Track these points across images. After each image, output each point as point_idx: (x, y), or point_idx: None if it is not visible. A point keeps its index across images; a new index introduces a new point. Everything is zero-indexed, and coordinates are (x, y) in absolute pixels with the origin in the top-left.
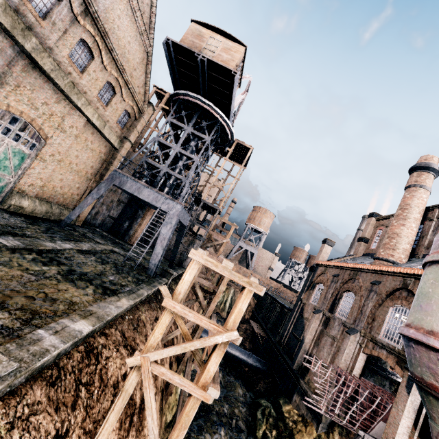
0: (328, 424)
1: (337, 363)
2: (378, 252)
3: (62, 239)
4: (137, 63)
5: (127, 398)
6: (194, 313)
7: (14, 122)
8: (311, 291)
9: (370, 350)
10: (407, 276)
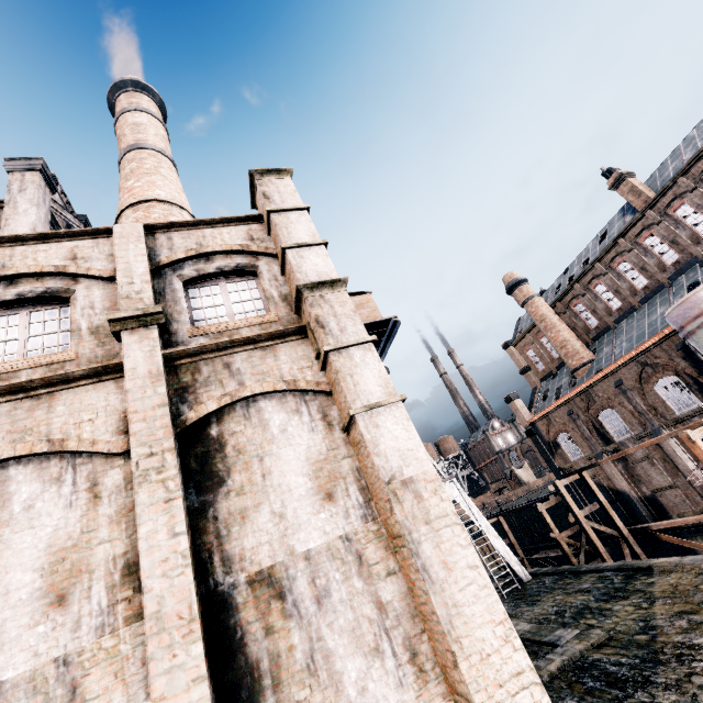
0: None
1: (685, 467)
2: (569, 364)
3: None
4: None
5: None
6: None
7: None
8: (560, 451)
9: None
10: (636, 357)
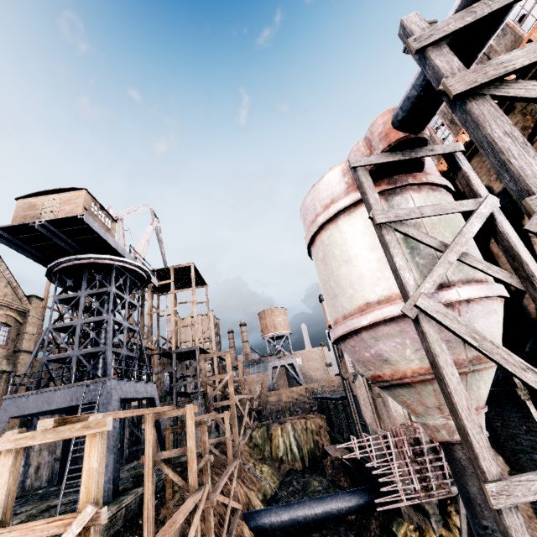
0: (438, 510)
1: (394, 422)
2: None
3: None
4: None
5: None
6: (19, 528)
7: None
8: (344, 360)
9: None
10: None
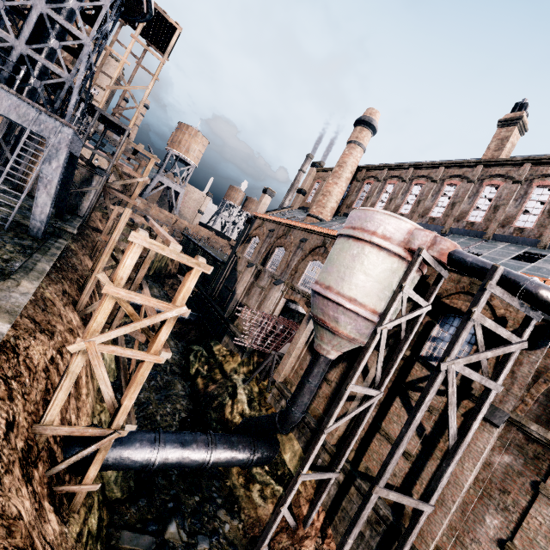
0: (250, 352)
1: (263, 309)
2: (312, 208)
3: None
4: None
5: (75, 378)
6: (141, 296)
7: None
8: (247, 245)
9: (289, 296)
10: (327, 236)
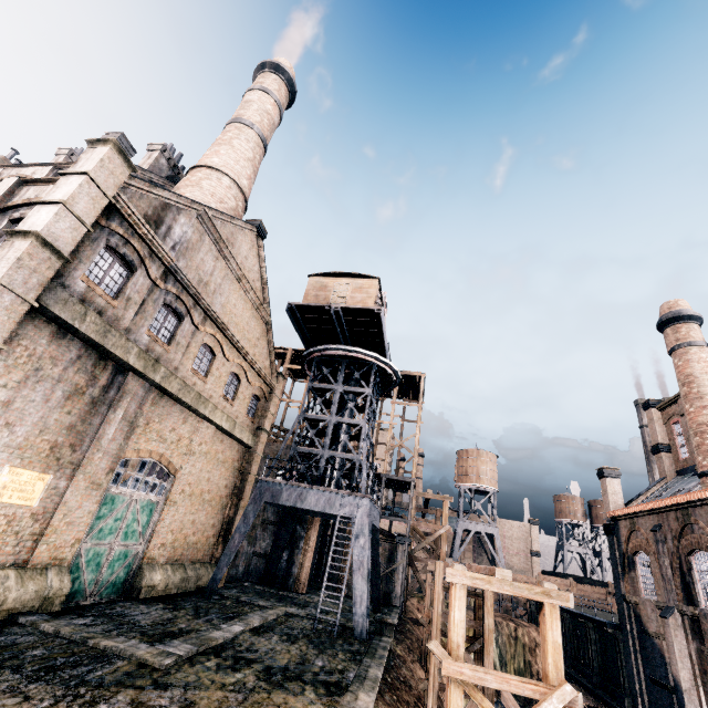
0: None
1: None
2: (697, 462)
3: (221, 619)
4: (258, 338)
5: None
6: (493, 673)
7: (143, 467)
8: (633, 574)
9: None
10: None
